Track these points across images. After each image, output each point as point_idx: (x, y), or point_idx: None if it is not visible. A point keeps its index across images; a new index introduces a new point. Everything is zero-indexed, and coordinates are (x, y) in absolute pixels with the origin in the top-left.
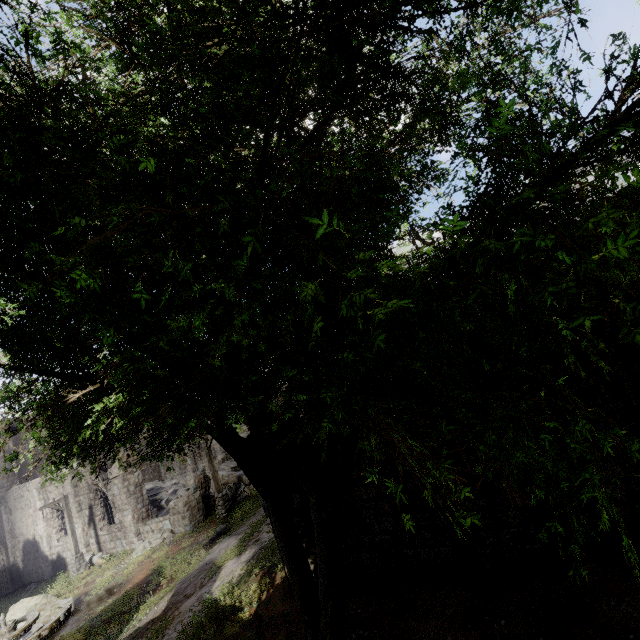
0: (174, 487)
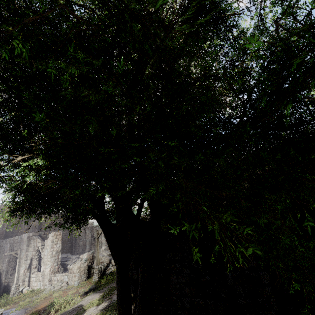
0: (76, 259)
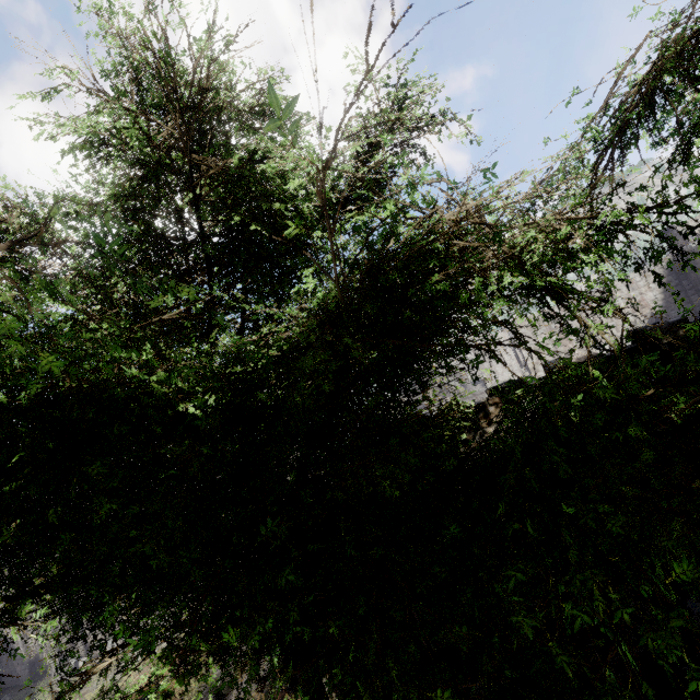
0: None
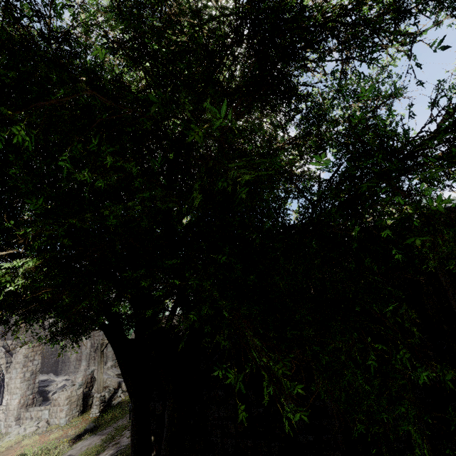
0: (64, 382)
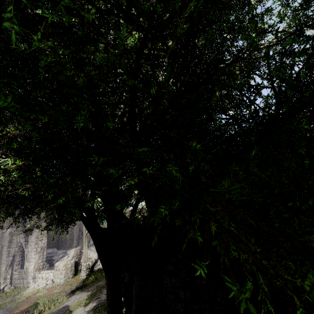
0: (63, 254)
